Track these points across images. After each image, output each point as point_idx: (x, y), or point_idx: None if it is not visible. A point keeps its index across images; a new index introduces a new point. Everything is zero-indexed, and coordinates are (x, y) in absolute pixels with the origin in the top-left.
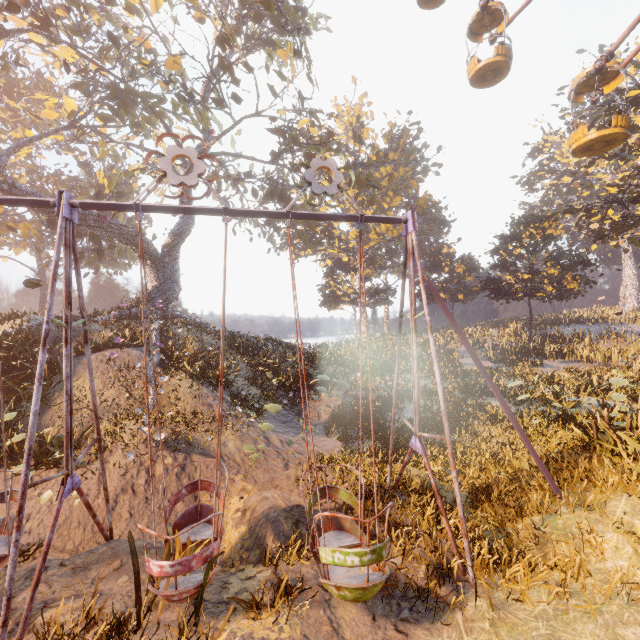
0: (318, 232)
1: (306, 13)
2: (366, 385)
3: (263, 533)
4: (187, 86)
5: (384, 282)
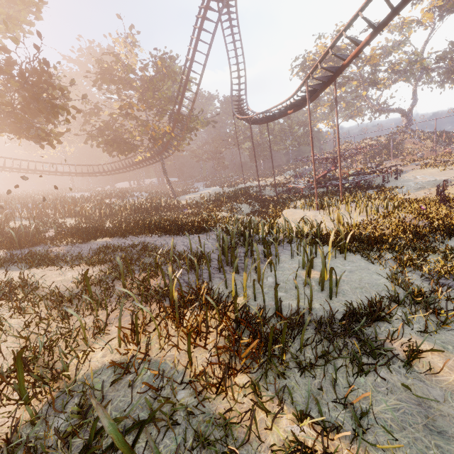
0: None
1: None
2: None
3: None
4: None
5: None
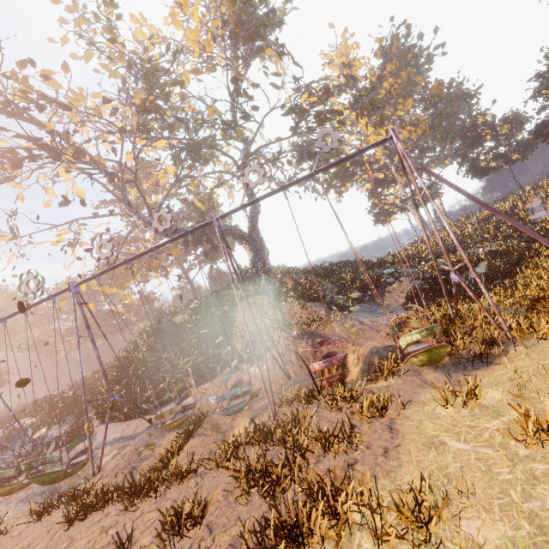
0: (349, 166)
1: (275, 11)
2: (431, 268)
3: (372, 360)
4: (221, 117)
5: (427, 179)
